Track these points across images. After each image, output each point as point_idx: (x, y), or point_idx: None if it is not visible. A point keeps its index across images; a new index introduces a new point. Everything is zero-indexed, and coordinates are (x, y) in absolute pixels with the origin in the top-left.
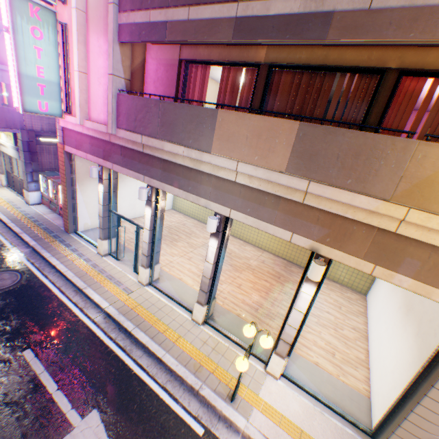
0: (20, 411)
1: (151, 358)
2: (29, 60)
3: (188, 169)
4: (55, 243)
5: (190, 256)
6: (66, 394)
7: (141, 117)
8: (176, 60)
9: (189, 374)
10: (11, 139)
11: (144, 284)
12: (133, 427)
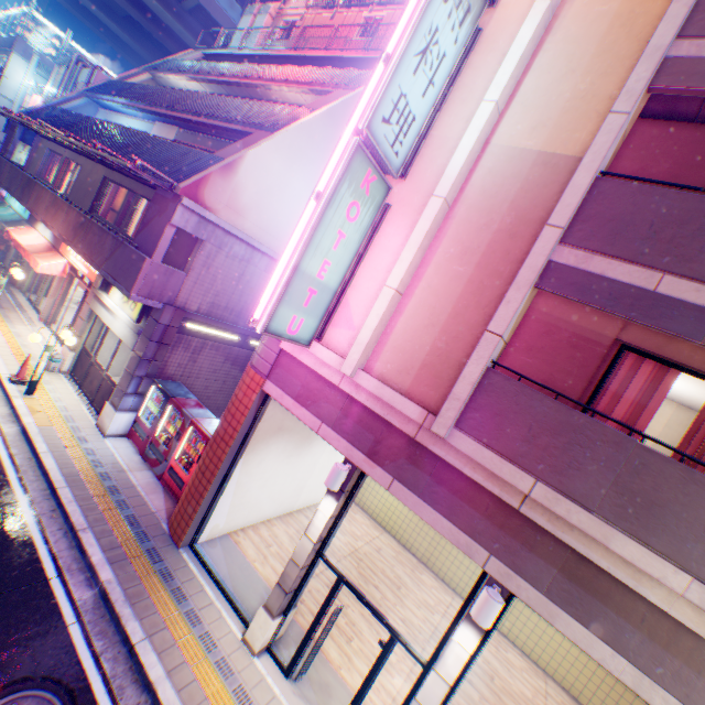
0: None
1: None
2: (320, 248)
3: (668, 621)
4: (151, 582)
5: None
6: None
7: (549, 443)
8: (606, 337)
9: None
10: (132, 307)
11: None
12: None
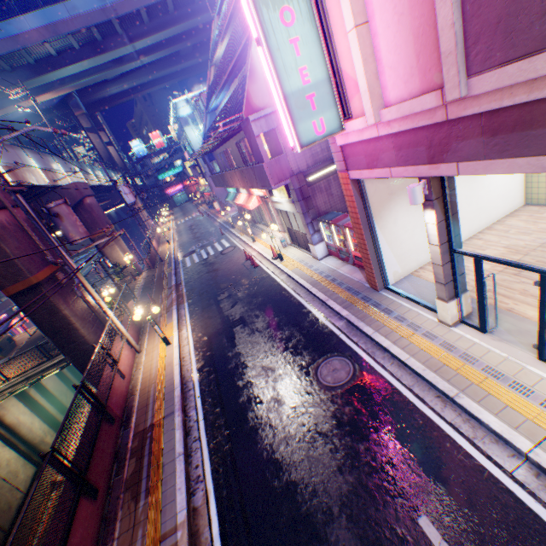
0: None
1: None
2: (288, 68)
3: None
4: (368, 310)
5: None
6: None
7: None
8: None
9: None
10: (283, 193)
11: None
12: None
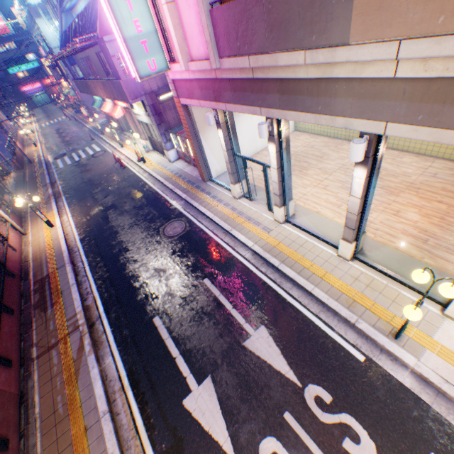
0: (213, 319)
1: (300, 290)
2: (126, 19)
3: (314, 82)
4: (198, 194)
5: (324, 185)
6: (239, 312)
7: (242, 31)
8: None
9: (341, 308)
10: (141, 108)
11: (280, 222)
12: (295, 343)
